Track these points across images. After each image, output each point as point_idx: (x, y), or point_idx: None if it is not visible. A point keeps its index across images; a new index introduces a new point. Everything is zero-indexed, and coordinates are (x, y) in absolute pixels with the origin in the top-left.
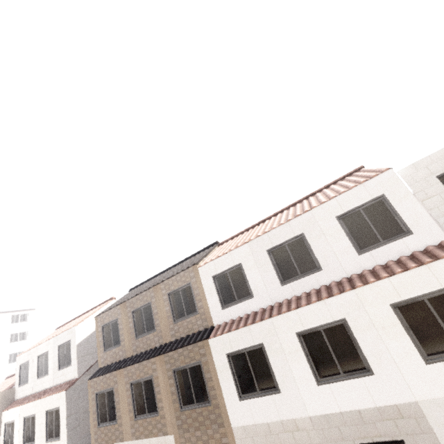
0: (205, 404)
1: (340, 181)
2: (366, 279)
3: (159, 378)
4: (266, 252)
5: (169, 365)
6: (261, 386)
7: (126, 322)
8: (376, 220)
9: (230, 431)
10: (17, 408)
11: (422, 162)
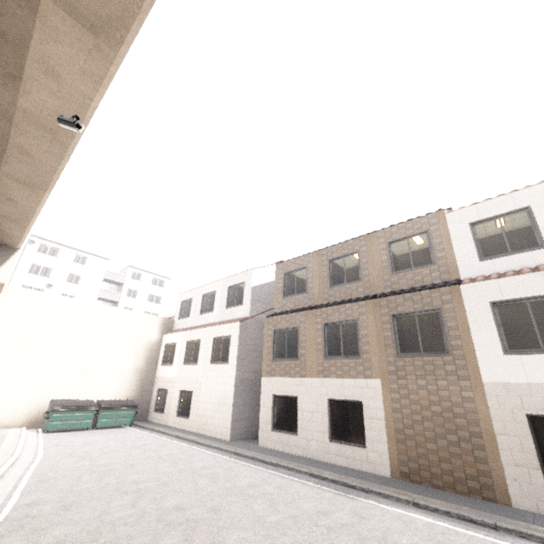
0: (437, 354)
1: None
2: None
3: (368, 321)
4: None
5: (387, 310)
6: None
7: (319, 270)
8: None
9: (479, 386)
10: (181, 333)
11: None
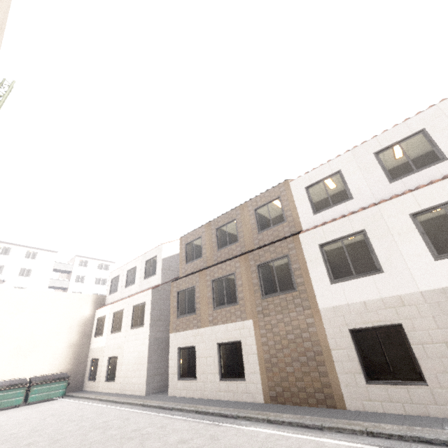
0: (289, 291)
1: None
2: None
3: (241, 273)
4: (372, 155)
5: (253, 262)
6: (358, 270)
7: (209, 238)
8: None
9: (317, 312)
10: (109, 306)
11: None
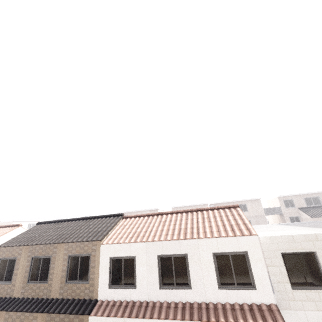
0: None
1: (221, 209)
2: (218, 315)
3: None
4: (156, 256)
5: None
6: None
7: (24, 264)
8: (237, 267)
9: None
10: None
11: (275, 238)
